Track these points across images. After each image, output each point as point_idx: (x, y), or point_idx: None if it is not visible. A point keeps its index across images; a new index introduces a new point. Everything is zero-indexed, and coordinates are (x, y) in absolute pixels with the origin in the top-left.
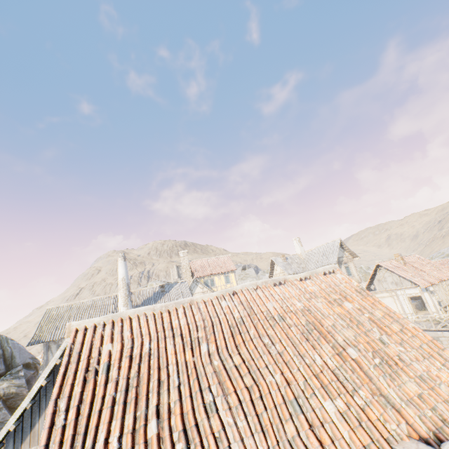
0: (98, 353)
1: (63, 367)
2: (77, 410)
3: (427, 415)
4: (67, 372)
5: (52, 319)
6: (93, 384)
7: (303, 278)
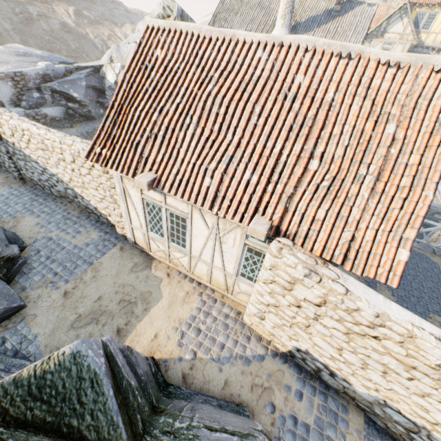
0: (151, 54)
1: (133, 54)
2: (131, 86)
3: (302, 228)
4: (135, 60)
5: (225, 9)
6: (142, 75)
7: (391, 63)
